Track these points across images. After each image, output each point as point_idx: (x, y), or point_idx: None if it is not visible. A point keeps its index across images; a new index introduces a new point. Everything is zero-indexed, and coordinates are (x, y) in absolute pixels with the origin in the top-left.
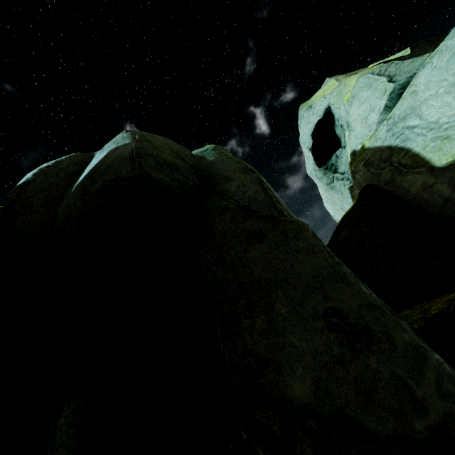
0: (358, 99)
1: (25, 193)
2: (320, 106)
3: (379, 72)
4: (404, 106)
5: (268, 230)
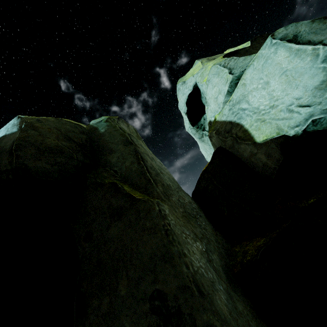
0: (211, 83)
1: None
2: (191, 83)
3: (224, 64)
4: (239, 94)
5: (127, 208)
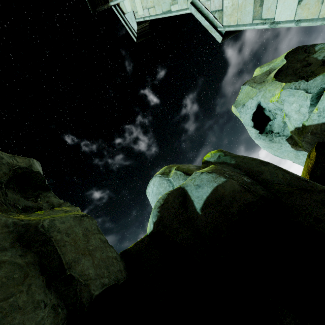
0: (287, 102)
1: (165, 224)
2: (252, 104)
3: (295, 87)
4: (324, 104)
5: None
